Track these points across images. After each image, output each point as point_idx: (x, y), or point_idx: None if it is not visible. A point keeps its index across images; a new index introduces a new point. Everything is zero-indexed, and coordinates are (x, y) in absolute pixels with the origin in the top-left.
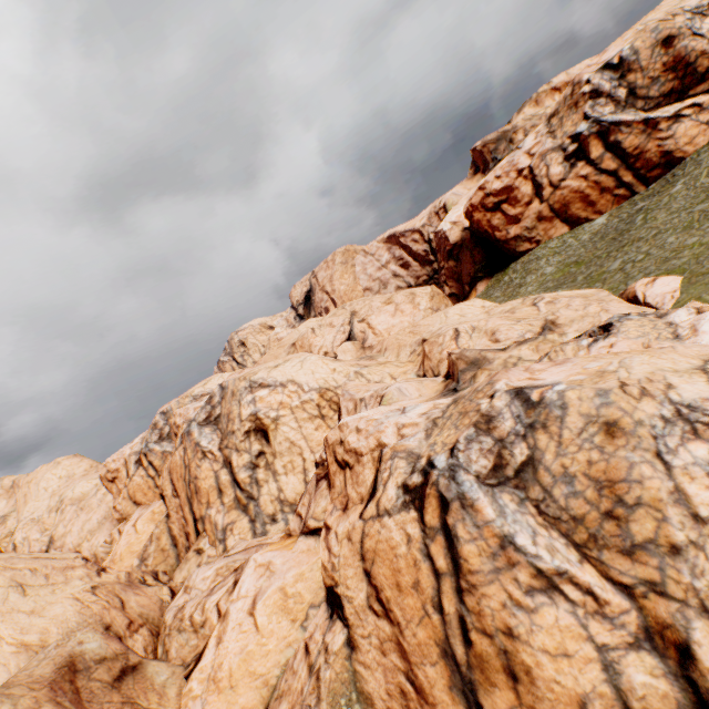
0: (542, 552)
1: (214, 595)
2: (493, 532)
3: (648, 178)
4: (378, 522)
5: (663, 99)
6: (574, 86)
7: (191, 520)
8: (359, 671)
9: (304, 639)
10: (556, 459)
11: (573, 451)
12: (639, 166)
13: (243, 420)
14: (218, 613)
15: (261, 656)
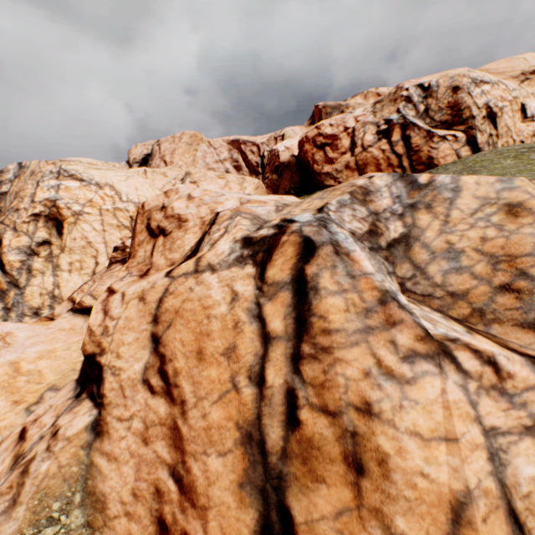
0: (420, 320)
1: None
2: (373, 284)
3: (416, 169)
4: (193, 278)
5: (440, 124)
6: (398, 89)
7: None
8: (97, 466)
9: (23, 424)
10: (440, 236)
11: (463, 229)
12: (414, 159)
13: (35, 201)
14: None
15: None
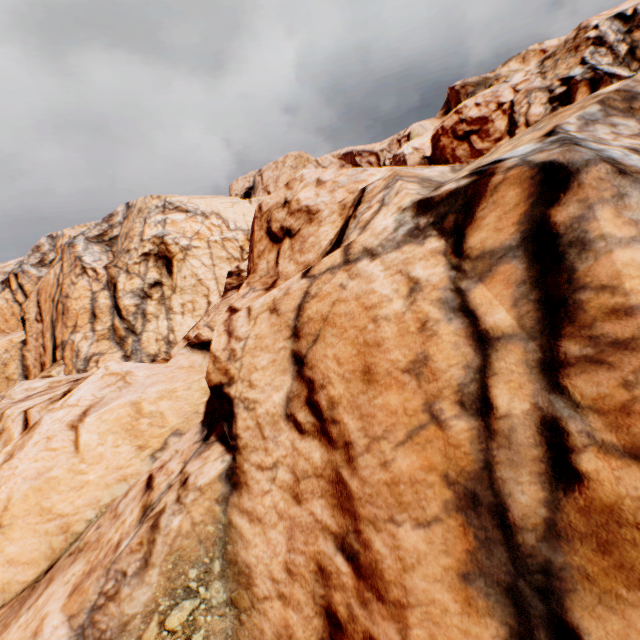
0: None
1: (27, 401)
2: None
3: None
4: (343, 272)
5: None
6: (579, 31)
7: (50, 347)
8: (237, 527)
9: (148, 471)
10: None
11: None
12: None
13: (144, 240)
14: (24, 424)
15: (71, 488)
